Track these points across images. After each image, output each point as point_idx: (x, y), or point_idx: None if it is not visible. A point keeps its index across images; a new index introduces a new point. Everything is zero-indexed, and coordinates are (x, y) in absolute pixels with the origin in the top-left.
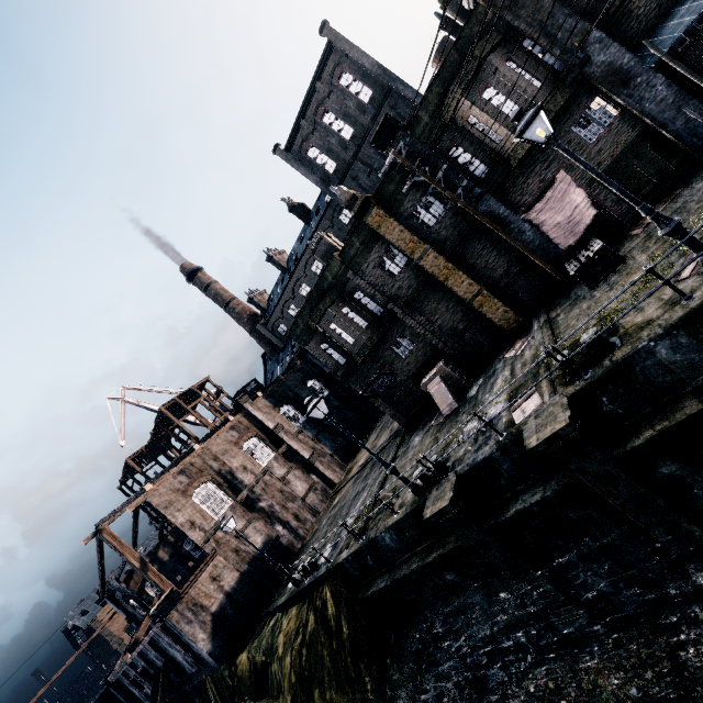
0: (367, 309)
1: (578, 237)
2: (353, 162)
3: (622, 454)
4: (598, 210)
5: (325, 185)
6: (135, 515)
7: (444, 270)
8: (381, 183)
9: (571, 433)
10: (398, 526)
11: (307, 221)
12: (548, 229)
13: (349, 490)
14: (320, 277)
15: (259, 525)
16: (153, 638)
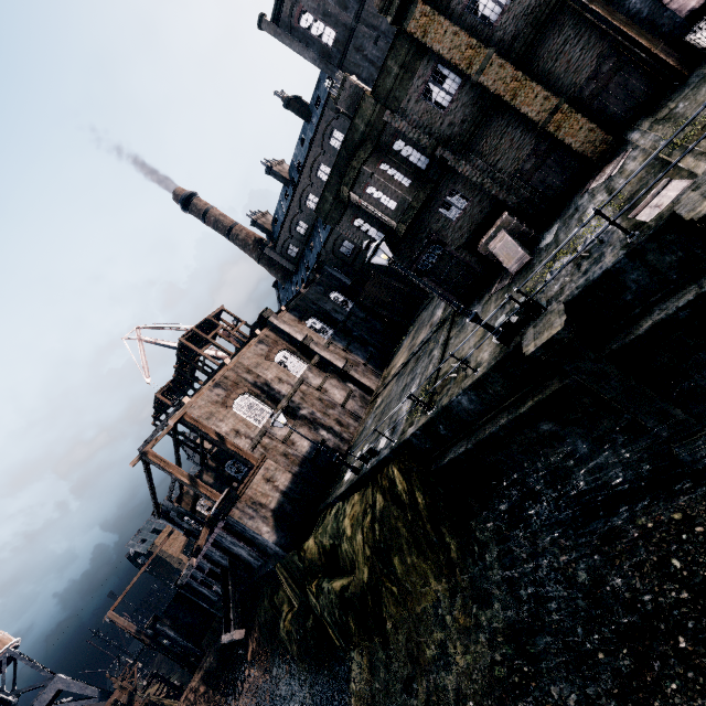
0: (409, 162)
1: None
2: (355, 25)
3: None
4: None
5: (325, 62)
6: (175, 440)
7: (511, 84)
8: None
9: None
10: (478, 385)
11: (306, 117)
12: None
13: (393, 388)
14: (348, 129)
15: (304, 431)
16: (216, 540)
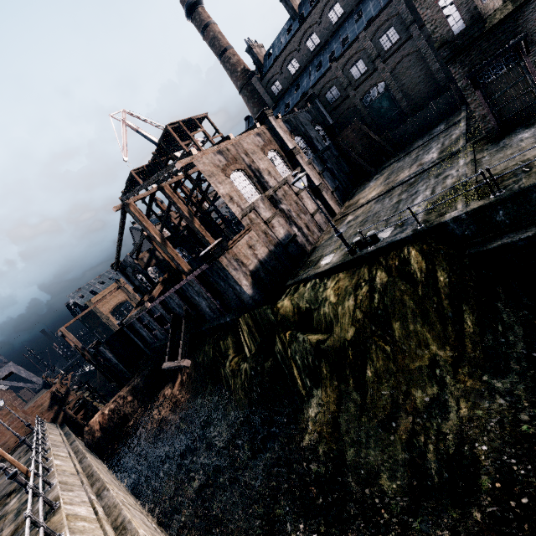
0: None
1: None
2: None
3: None
4: None
5: None
6: (149, 208)
7: None
8: None
9: None
10: None
11: None
12: None
13: (374, 206)
14: None
15: (282, 221)
16: (181, 288)
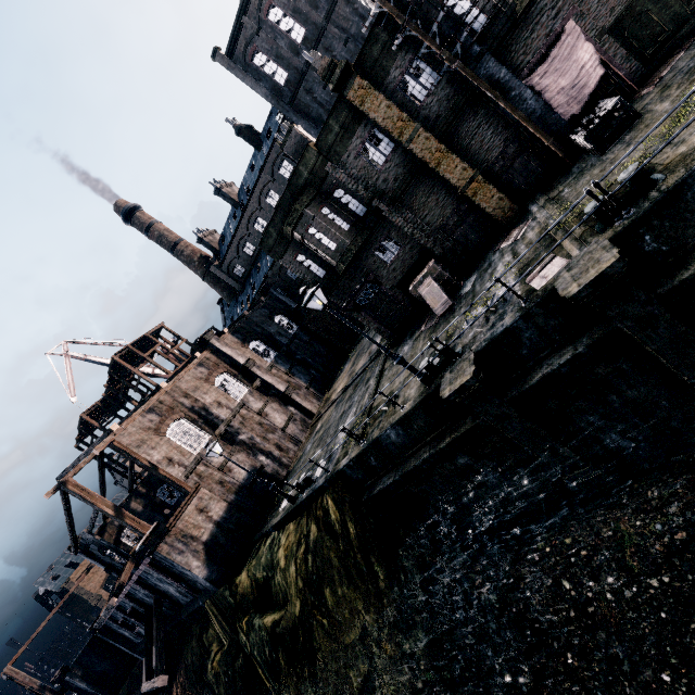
0: (348, 209)
1: (582, 105)
2: (306, 70)
3: (668, 290)
4: (605, 70)
5: (276, 99)
6: (101, 467)
7: (436, 154)
8: (363, 47)
9: (620, 270)
10: (405, 421)
11: (257, 145)
12: (551, 96)
13: (333, 413)
14: (293, 174)
15: (242, 457)
16: (140, 577)
